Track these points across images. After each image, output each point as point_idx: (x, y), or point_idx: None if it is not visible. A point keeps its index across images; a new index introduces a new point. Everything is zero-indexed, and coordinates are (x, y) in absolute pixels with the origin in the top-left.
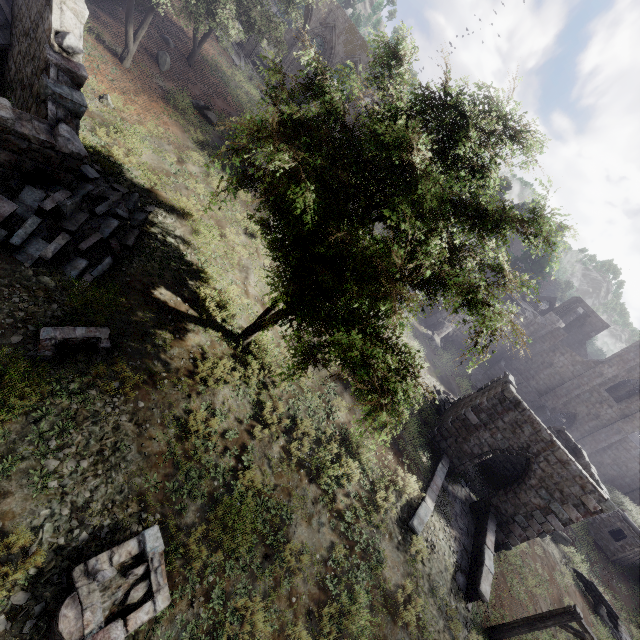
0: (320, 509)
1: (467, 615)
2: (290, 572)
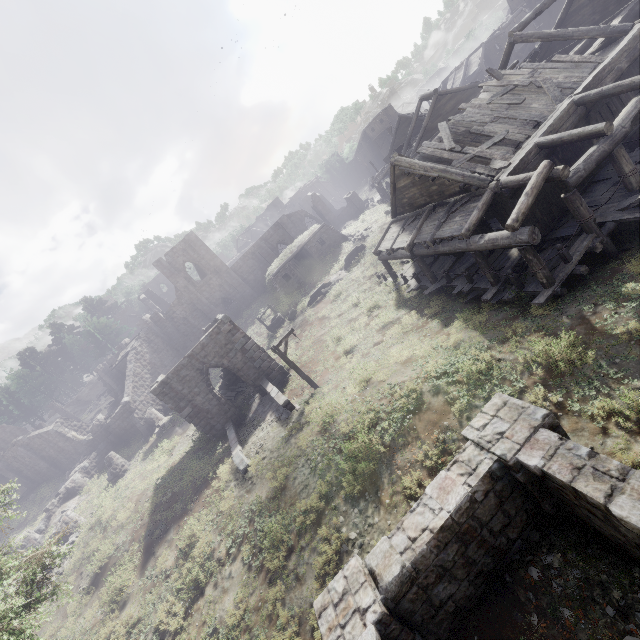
0: (222, 578)
1: (301, 410)
2: (246, 612)
